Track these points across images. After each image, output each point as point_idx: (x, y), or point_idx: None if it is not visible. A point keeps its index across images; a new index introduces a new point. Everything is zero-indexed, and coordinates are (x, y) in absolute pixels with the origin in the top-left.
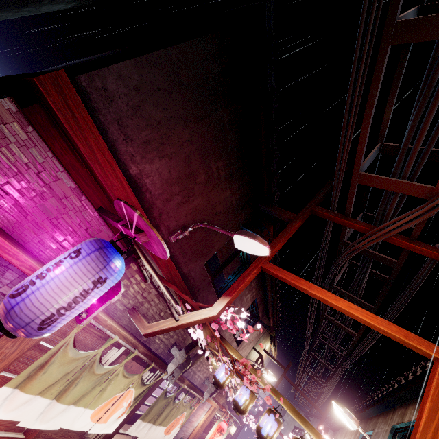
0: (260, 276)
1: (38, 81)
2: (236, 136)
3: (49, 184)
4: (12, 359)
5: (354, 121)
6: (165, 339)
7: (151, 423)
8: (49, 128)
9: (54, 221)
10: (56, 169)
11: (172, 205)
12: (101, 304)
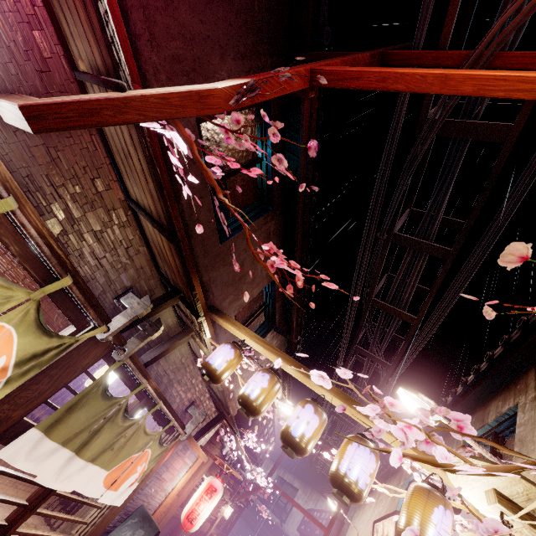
0: (283, 236)
1: None
2: None
3: None
4: None
5: None
6: (109, 264)
7: (72, 451)
8: None
9: None
10: None
11: None
12: None
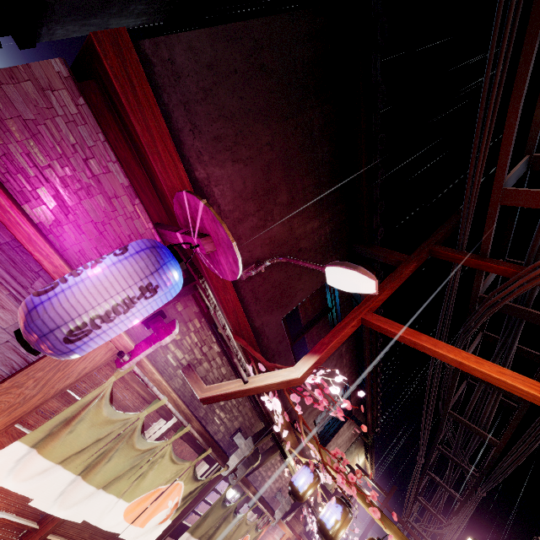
0: (354, 350)
1: (95, 38)
2: (329, 148)
3: (97, 177)
4: (32, 406)
5: (494, 114)
6: (227, 419)
7: None
8: (103, 112)
9: (100, 226)
10: (107, 157)
11: (245, 228)
12: (148, 345)
